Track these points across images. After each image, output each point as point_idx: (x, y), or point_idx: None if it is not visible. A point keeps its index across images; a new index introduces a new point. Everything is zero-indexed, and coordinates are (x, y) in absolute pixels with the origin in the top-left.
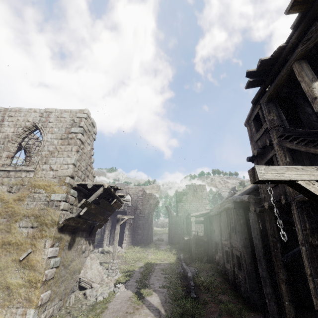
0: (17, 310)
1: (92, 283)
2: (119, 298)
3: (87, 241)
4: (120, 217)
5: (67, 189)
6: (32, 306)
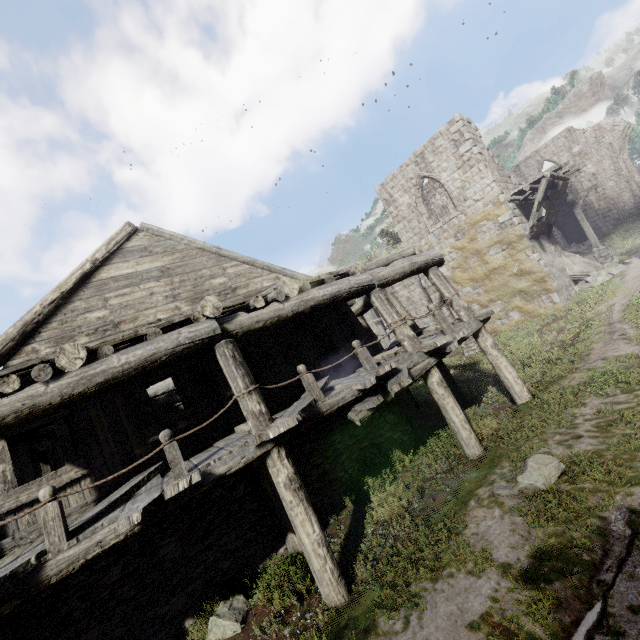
0: (541, 298)
1: (587, 274)
2: (637, 266)
3: (550, 243)
4: (573, 199)
5: (507, 206)
6: (552, 292)
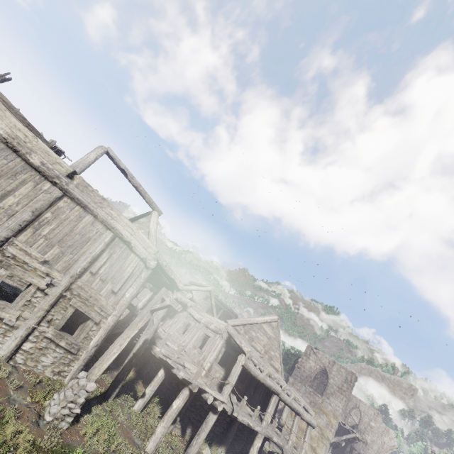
0: None
1: None
2: None
3: (330, 451)
4: (353, 448)
5: (336, 423)
6: None
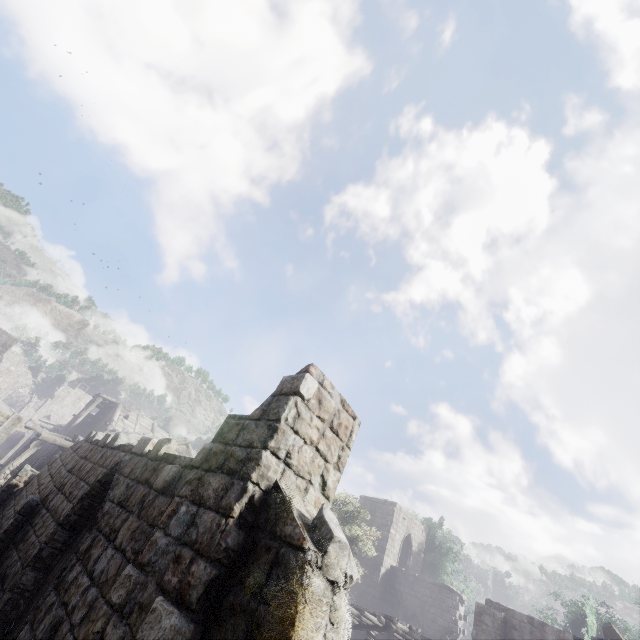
0: None
1: None
2: None
3: None
4: None
5: None
6: None
